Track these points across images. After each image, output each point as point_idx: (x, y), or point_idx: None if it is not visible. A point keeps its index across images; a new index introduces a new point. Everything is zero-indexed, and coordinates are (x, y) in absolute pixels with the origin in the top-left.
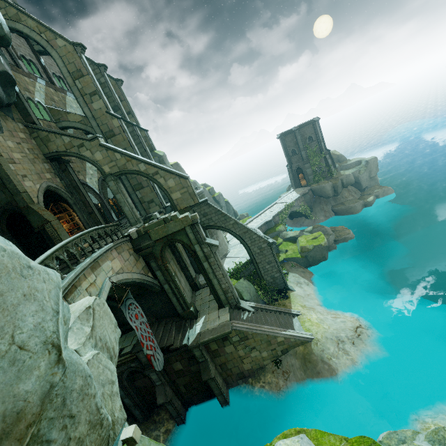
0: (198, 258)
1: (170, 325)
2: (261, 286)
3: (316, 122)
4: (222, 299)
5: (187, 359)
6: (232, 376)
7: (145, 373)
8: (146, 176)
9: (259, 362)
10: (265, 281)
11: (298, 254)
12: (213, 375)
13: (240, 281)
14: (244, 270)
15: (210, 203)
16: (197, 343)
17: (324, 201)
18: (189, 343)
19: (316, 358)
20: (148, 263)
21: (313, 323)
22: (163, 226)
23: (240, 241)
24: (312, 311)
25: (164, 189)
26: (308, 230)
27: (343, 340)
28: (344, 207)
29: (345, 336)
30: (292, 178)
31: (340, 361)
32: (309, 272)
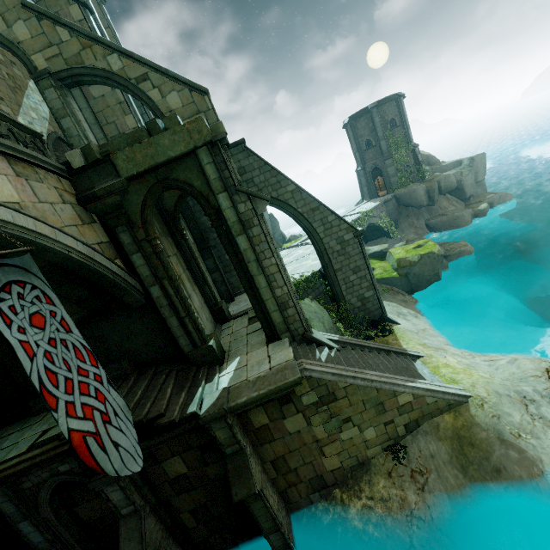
0: (225, 227)
1: (163, 377)
2: (341, 314)
3: (401, 99)
4: (276, 321)
5: (198, 451)
6: (298, 486)
7: (93, 486)
8: (124, 84)
9: (357, 451)
10: (347, 306)
11: (393, 272)
12: (259, 485)
13: (305, 302)
14: (308, 289)
15: (250, 151)
16: (221, 408)
17: (414, 213)
18: (203, 411)
19: (485, 438)
20: (113, 235)
21: (457, 369)
22: (145, 141)
23: (304, 228)
24: (443, 352)
25: (159, 115)
26: (399, 245)
27: (534, 398)
28: (446, 218)
29: (533, 390)
30: (365, 183)
31: (542, 442)
32: (414, 300)
